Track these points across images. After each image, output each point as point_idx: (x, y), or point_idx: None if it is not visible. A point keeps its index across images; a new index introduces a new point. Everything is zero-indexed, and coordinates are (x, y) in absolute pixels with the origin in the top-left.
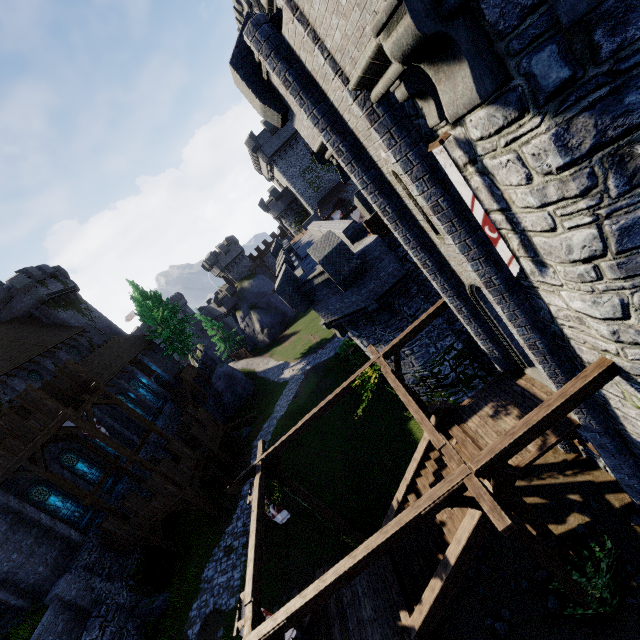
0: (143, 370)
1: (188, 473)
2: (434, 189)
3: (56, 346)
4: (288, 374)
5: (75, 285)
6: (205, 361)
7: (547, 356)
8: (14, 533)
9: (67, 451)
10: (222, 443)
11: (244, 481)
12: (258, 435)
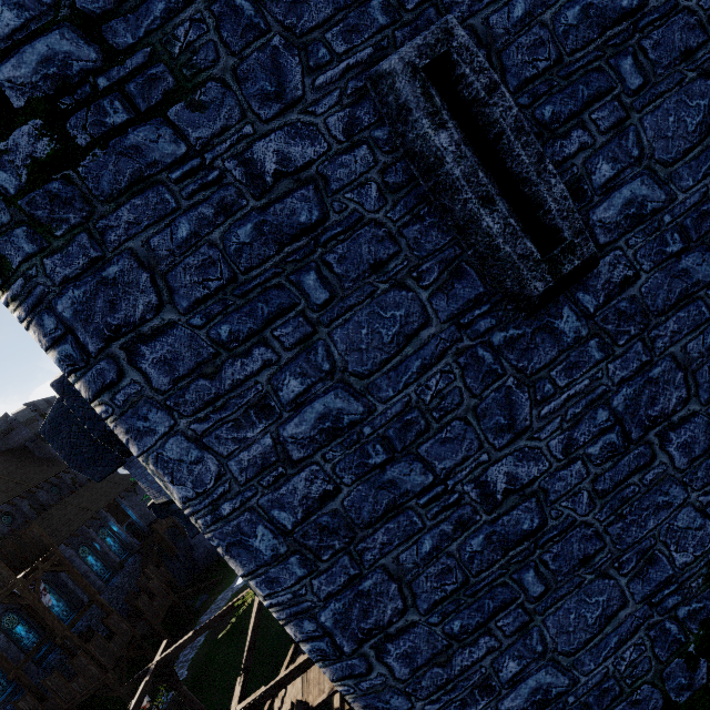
0: (118, 515)
1: (117, 653)
2: None
3: (38, 485)
4: None
5: None
6: None
7: None
8: None
9: (11, 611)
10: (170, 614)
11: (139, 681)
12: (209, 609)
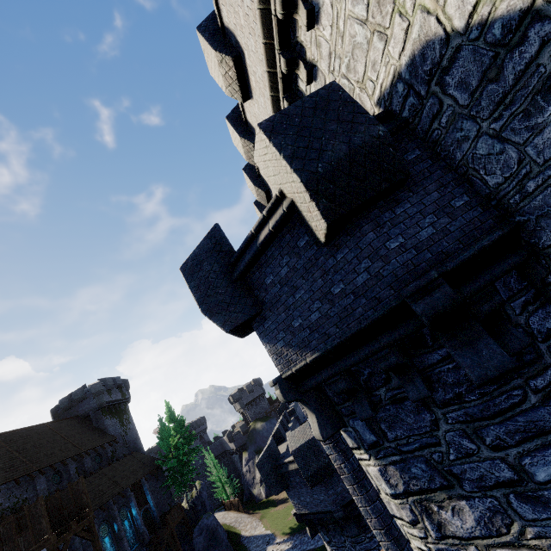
0: (138, 498)
1: None
2: (337, 455)
3: (88, 451)
4: None
5: (129, 397)
6: (196, 503)
7: None
8: None
9: None
10: None
11: None
12: None
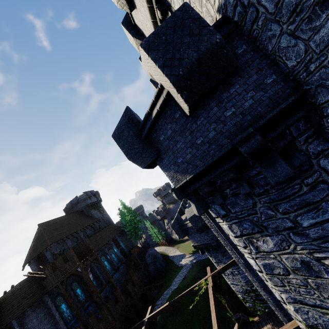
0: (116, 244)
1: (120, 311)
2: (209, 220)
3: (86, 226)
4: (184, 262)
5: (101, 199)
6: (145, 244)
7: (276, 308)
8: (44, 319)
9: (75, 281)
10: (141, 297)
11: (138, 328)
12: (160, 297)
